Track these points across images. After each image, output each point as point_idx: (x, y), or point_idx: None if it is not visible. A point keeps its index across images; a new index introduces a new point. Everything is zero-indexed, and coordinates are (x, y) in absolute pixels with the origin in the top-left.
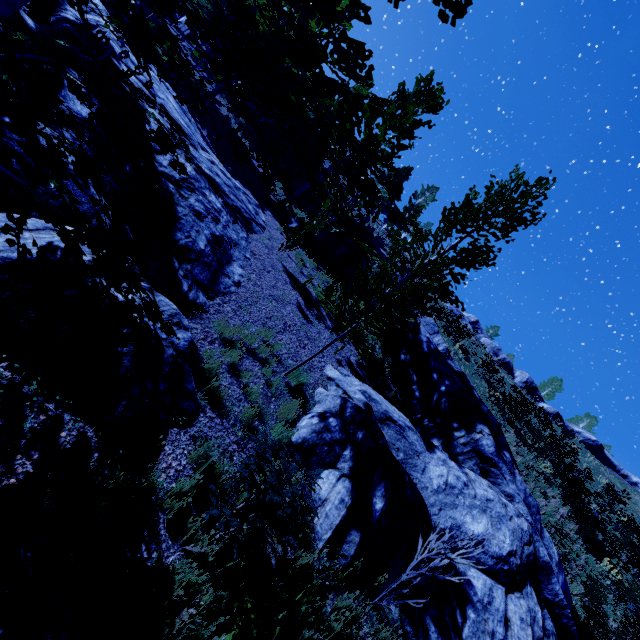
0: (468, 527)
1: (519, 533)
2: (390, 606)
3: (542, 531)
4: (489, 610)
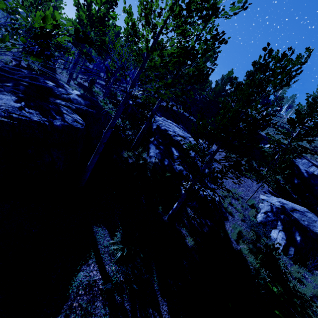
0: None
1: None
2: (317, 273)
3: None
4: None
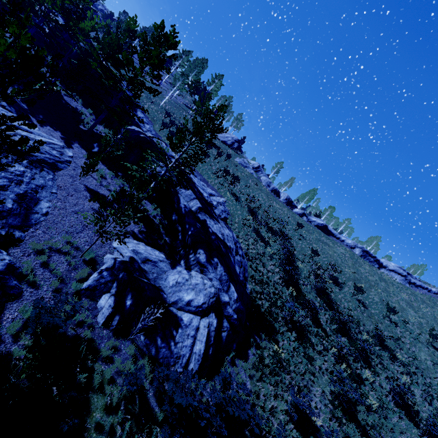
0: (185, 298)
1: (208, 294)
2: (141, 337)
3: (229, 289)
4: (189, 327)
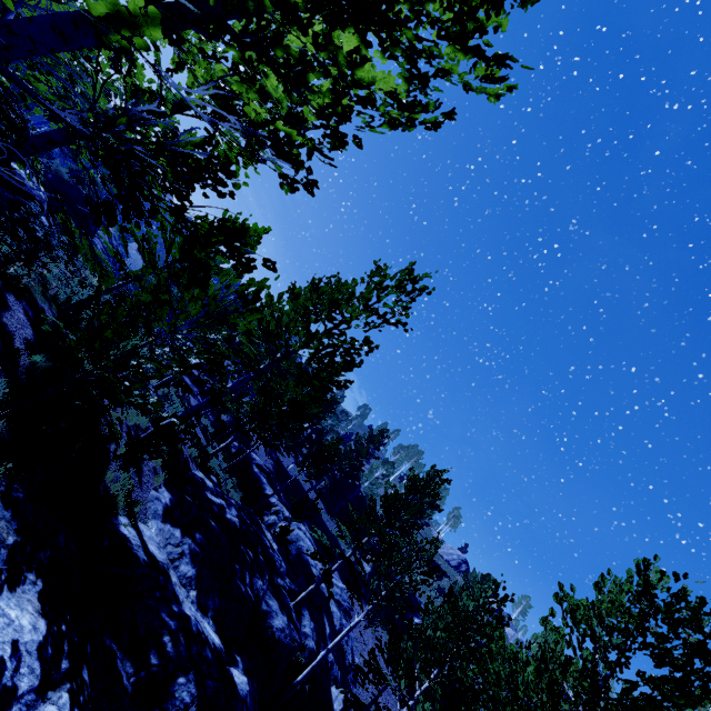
0: None
1: None
2: None
3: None
4: None
